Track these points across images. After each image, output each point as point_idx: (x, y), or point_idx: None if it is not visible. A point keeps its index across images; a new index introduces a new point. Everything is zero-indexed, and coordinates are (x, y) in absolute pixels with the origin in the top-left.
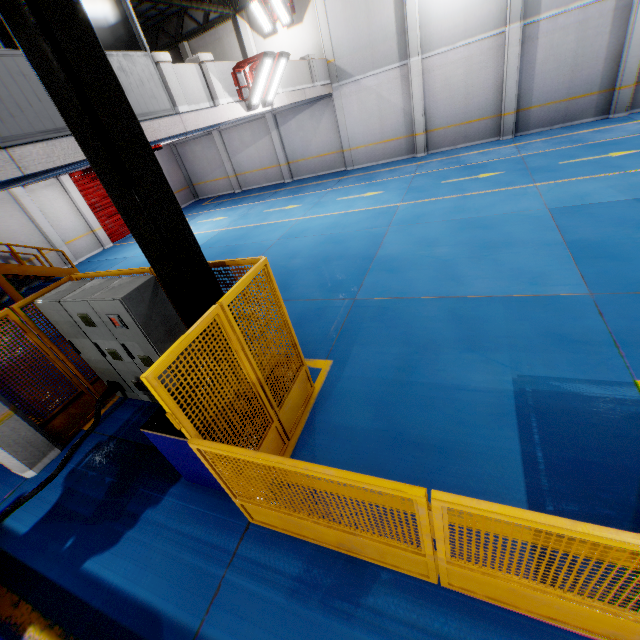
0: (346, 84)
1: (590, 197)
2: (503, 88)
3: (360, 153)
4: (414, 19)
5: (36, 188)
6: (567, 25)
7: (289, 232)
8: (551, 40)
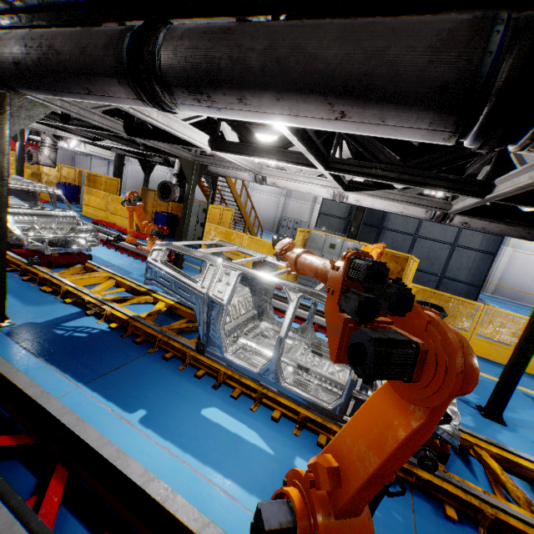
0: (130, 164)
1: None
2: None
3: (128, 187)
4: None
5: None
6: None
7: None
8: None
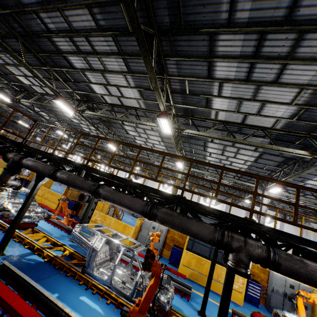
0: None
1: None
2: None
3: None
4: None
5: None
6: None
7: None
8: None
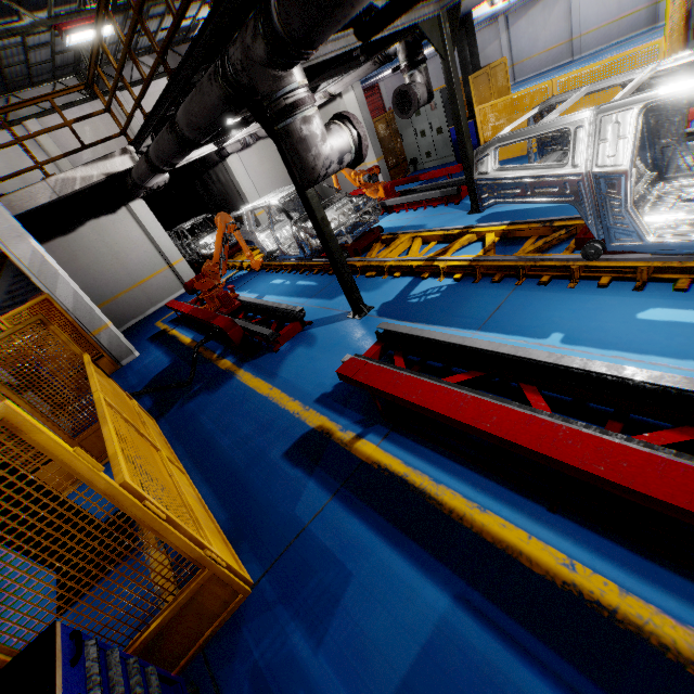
0: None
1: None
2: None
3: (590, 38)
4: None
5: None
6: None
7: None
8: None
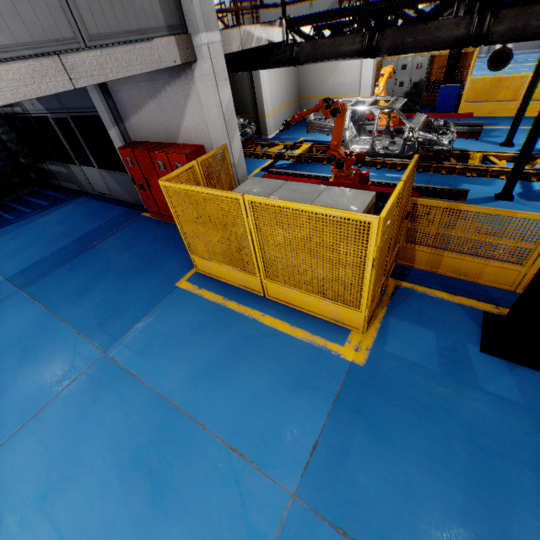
0: None
1: None
2: None
3: None
4: None
5: None
6: None
7: None
8: None
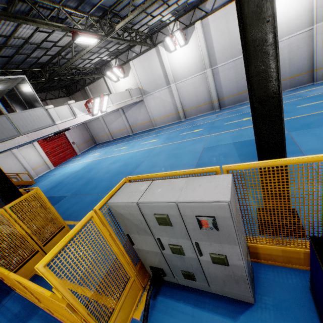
0: (148, 96)
1: (220, 142)
2: (210, 92)
3: (158, 121)
4: (169, 71)
5: (23, 148)
6: (229, 67)
7: (114, 160)
8: (224, 73)
